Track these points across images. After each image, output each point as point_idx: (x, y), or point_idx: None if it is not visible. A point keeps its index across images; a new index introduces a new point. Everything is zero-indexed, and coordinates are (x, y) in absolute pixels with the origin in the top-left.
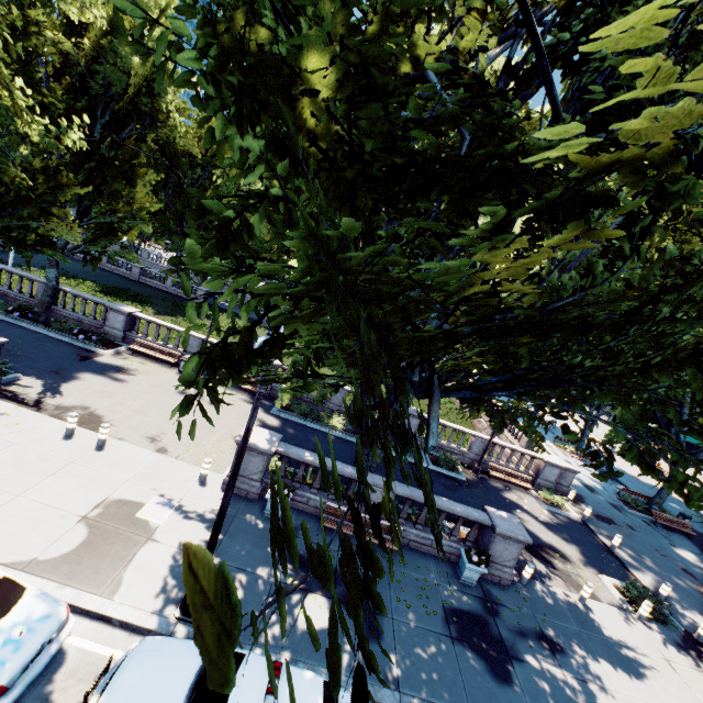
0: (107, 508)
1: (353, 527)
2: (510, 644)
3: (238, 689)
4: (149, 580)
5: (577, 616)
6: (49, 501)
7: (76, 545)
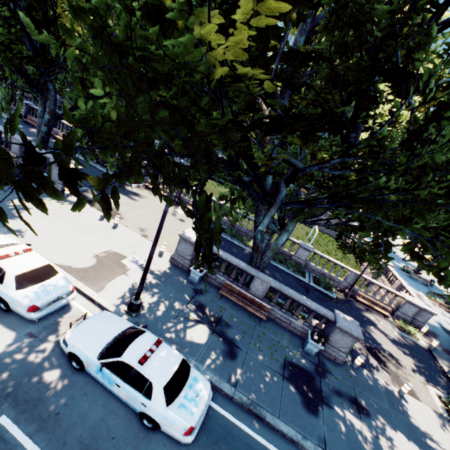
0: (108, 254)
1: (238, 299)
2: (326, 395)
3: (135, 343)
4: (118, 290)
5: (391, 401)
6: (84, 244)
7: (89, 266)
